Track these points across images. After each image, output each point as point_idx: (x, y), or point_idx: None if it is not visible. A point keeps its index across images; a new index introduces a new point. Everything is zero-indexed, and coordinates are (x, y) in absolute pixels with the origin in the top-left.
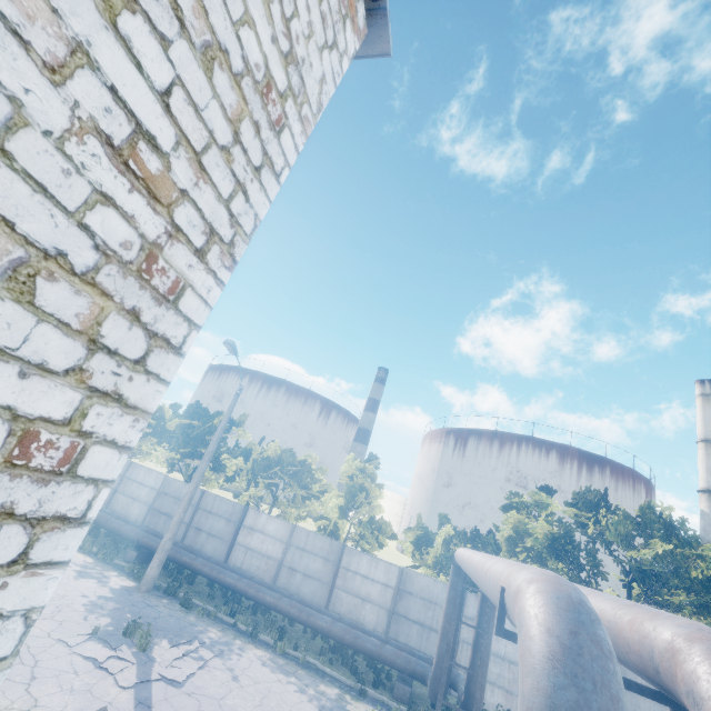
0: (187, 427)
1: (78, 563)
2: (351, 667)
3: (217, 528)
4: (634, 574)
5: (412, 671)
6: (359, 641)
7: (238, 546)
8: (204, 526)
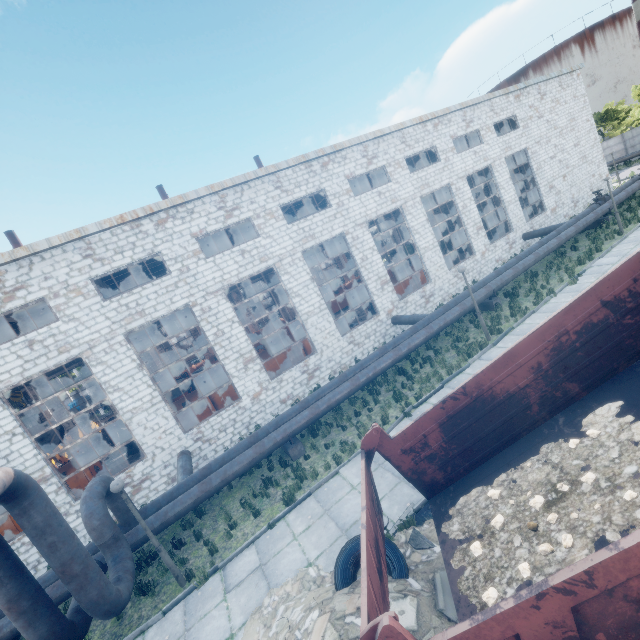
0: None
1: None
2: None
3: None
4: None
5: None
6: None
7: None
8: None
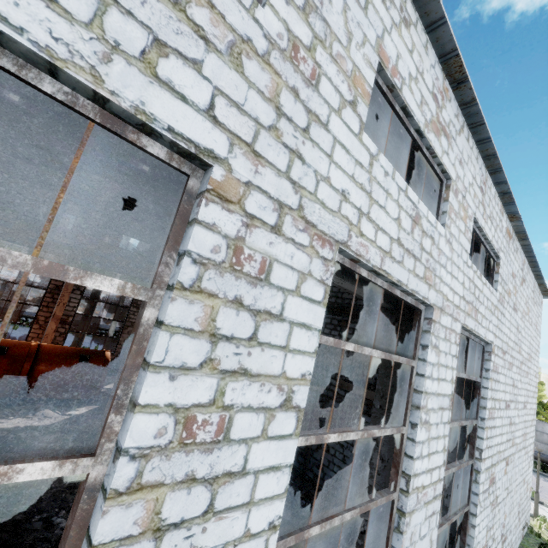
0: None
1: None
2: None
3: None
4: None
5: None
6: None
7: None
8: None
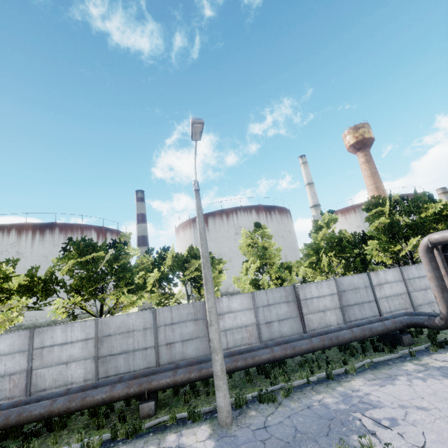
0: (85, 264)
1: None
2: (373, 348)
3: (188, 332)
4: (415, 227)
5: (406, 325)
6: (373, 330)
7: None
8: (174, 337)
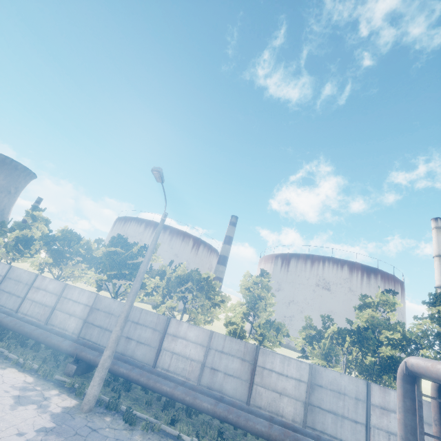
0: (112, 254)
1: (17, 386)
2: None
3: (144, 336)
4: None
5: None
6: None
7: (164, 351)
8: (133, 335)
